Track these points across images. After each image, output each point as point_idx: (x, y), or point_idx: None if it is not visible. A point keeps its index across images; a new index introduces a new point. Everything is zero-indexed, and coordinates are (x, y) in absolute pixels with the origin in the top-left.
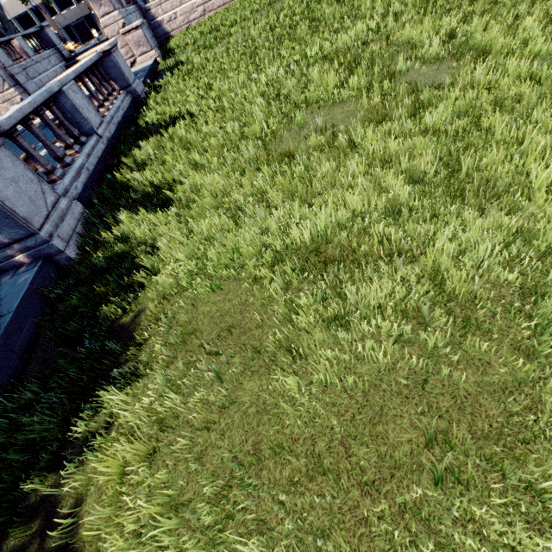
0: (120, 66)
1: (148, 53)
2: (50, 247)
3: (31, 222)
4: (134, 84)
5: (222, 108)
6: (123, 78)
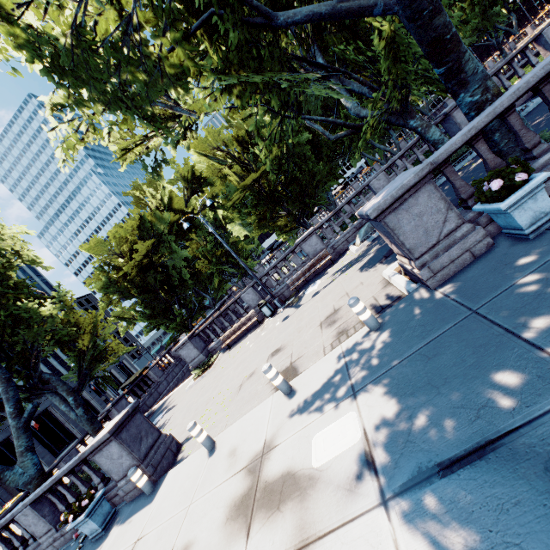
0: None
1: None
2: None
3: None
4: None
5: None
6: None
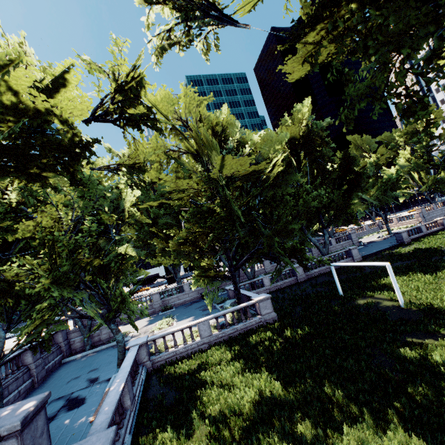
0: (443, 222)
1: None
2: (403, 241)
3: (403, 238)
4: None
5: None
6: (442, 224)
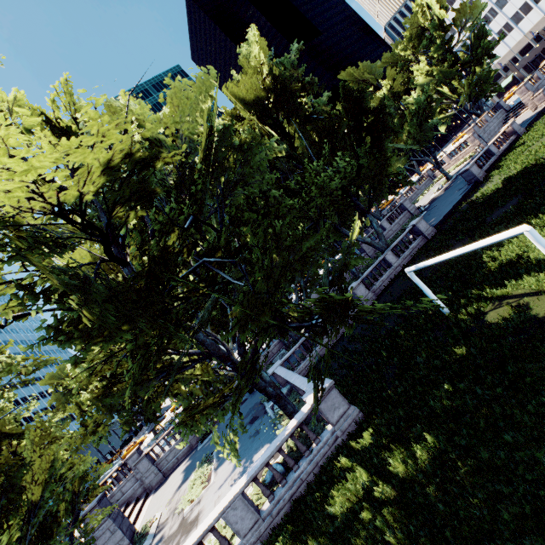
0: (513, 128)
1: (544, 101)
2: (477, 179)
3: (475, 175)
4: (519, 131)
5: (530, 140)
6: (514, 131)
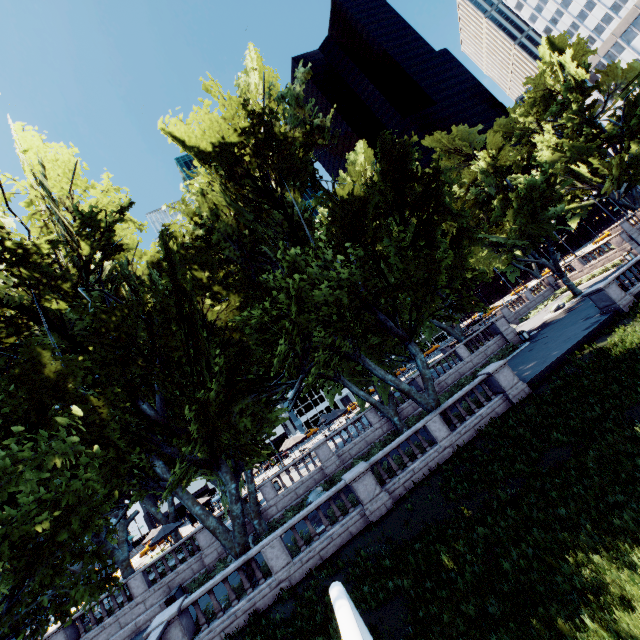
0: None
1: None
2: (618, 307)
3: (615, 301)
4: None
5: None
6: None
